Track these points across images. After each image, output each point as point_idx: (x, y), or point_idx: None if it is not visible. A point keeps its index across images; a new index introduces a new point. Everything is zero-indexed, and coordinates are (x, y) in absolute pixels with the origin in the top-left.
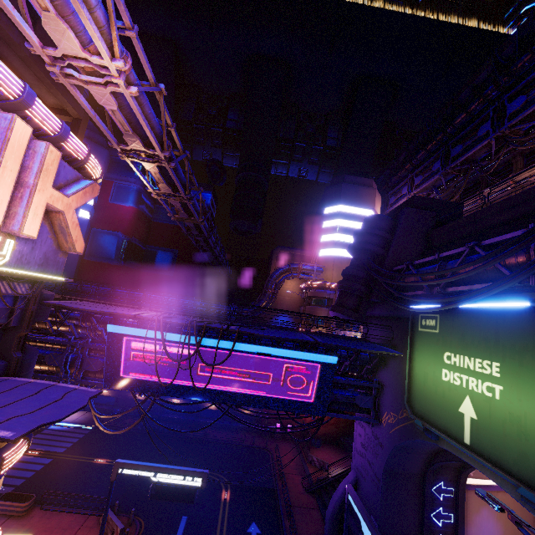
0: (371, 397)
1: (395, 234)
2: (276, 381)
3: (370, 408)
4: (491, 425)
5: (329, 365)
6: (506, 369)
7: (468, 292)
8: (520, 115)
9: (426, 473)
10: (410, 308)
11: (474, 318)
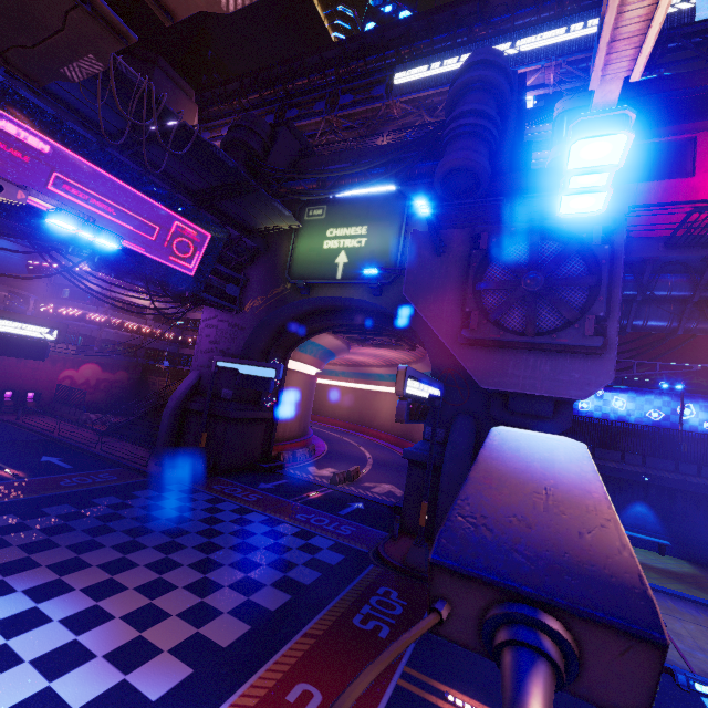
0: (239, 288)
1: (274, 146)
2: (161, 239)
3: (237, 297)
4: (357, 261)
5: (219, 240)
6: (370, 229)
7: (359, 183)
8: (347, 110)
9: (271, 349)
10: (308, 197)
11: (355, 204)
